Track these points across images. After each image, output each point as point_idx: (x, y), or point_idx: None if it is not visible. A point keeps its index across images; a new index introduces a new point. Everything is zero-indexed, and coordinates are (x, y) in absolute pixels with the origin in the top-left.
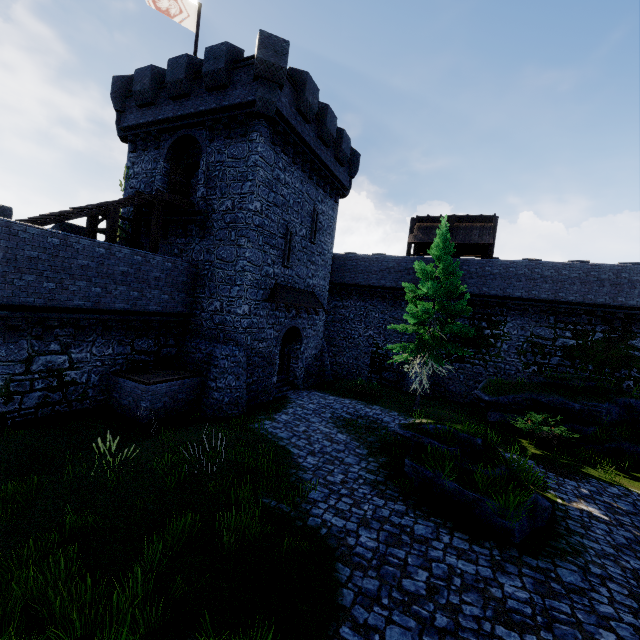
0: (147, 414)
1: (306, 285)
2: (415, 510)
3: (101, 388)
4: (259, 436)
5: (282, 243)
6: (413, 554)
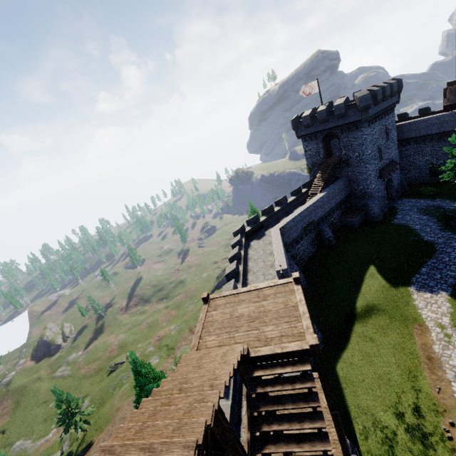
0: (357, 225)
1: (389, 160)
2: (454, 233)
3: (339, 222)
4: (396, 224)
5: (378, 154)
6: (453, 241)
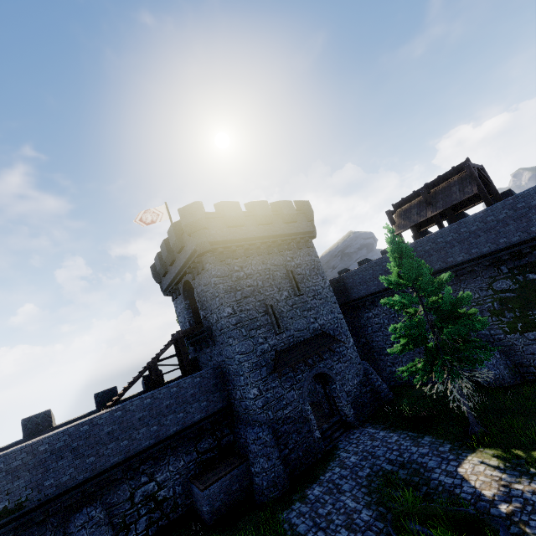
0: (210, 516)
1: (312, 331)
2: None
3: (186, 494)
4: (279, 535)
5: (267, 318)
6: None
